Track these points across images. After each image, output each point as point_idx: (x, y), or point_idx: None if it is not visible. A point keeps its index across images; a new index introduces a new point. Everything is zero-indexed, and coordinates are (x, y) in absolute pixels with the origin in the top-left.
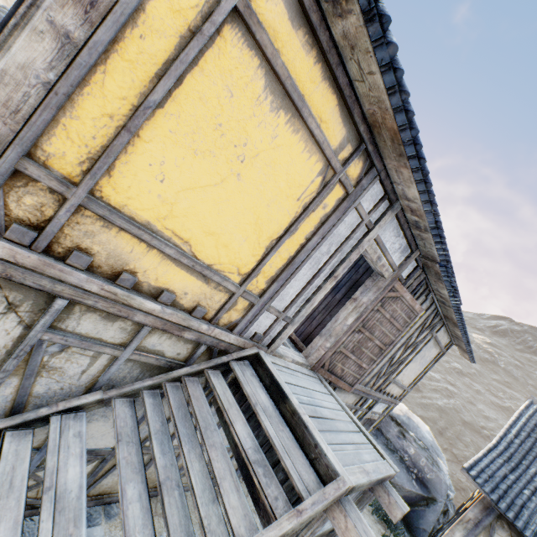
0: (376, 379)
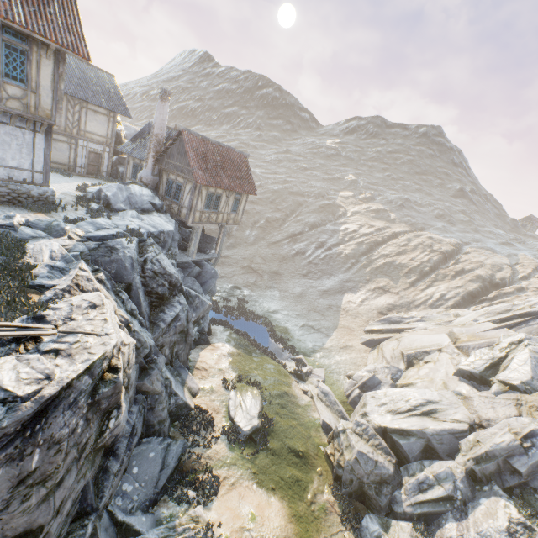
0: (70, 130)
